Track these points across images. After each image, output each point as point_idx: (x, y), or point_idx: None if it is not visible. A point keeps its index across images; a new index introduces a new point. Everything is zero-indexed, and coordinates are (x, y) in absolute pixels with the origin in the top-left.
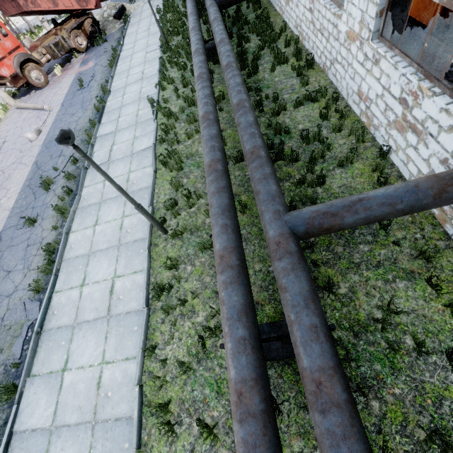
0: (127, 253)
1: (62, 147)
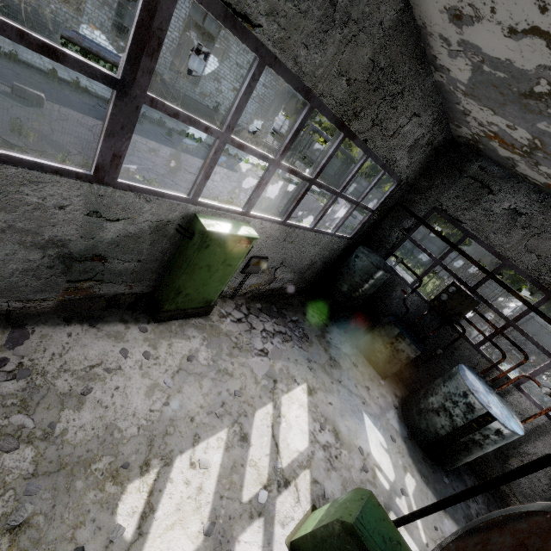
0: (176, 121)
1: (79, 100)
